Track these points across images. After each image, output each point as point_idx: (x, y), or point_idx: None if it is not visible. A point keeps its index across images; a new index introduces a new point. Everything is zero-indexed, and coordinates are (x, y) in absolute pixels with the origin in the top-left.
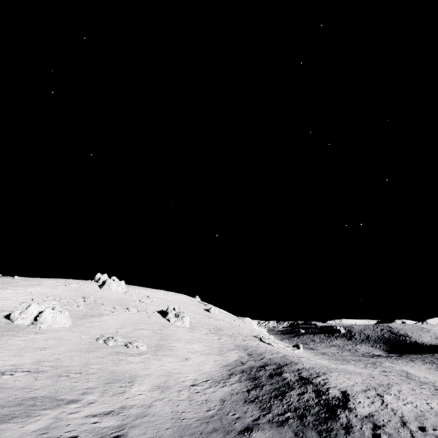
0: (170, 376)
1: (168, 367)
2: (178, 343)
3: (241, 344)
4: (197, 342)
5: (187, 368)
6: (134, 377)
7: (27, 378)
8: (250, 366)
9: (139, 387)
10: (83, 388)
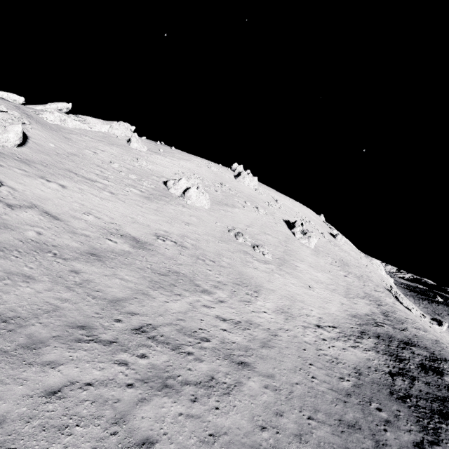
0: (294, 302)
1: (291, 290)
2: (301, 264)
3: (372, 294)
4: (321, 271)
5: (310, 299)
6: (259, 287)
7: (173, 249)
8: (387, 333)
9: (264, 302)
10: (215, 280)
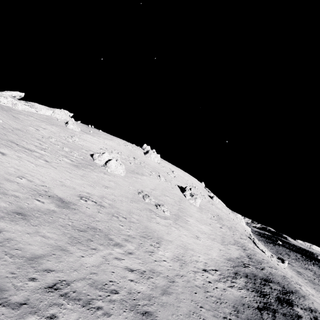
0: (186, 250)
1: (184, 240)
2: (191, 219)
3: (239, 241)
4: (204, 224)
5: (198, 247)
6: (160, 239)
7: (93, 208)
8: (252, 272)
9: (164, 252)
10: (126, 234)
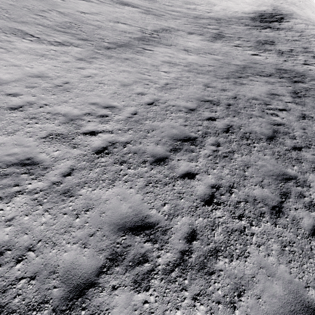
0: (228, 8)
1: (229, 5)
2: None
3: (276, 5)
4: None
5: (236, 7)
6: (215, 5)
7: None
8: (266, 13)
9: (216, 8)
10: (200, 3)
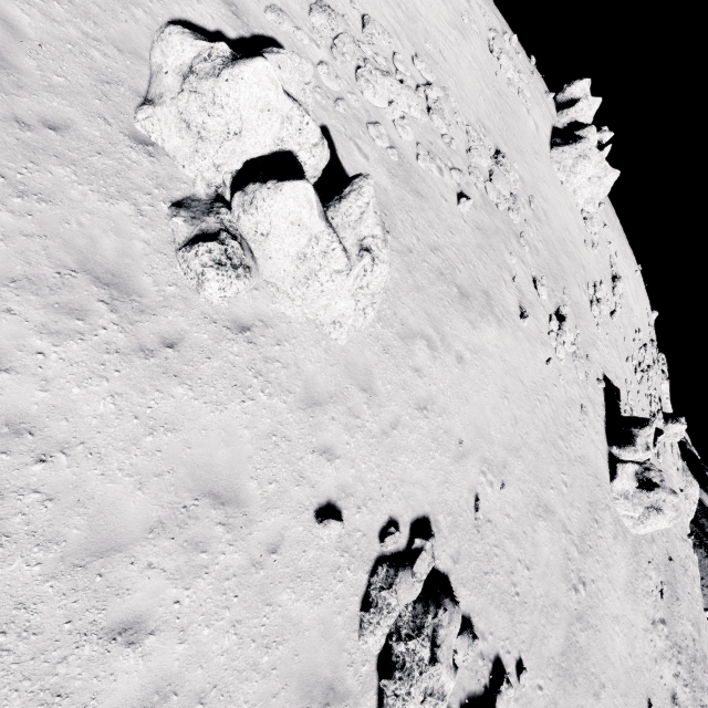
0: None
1: None
2: None
3: None
4: None
5: None
6: None
7: None
8: None
9: None
10: None
